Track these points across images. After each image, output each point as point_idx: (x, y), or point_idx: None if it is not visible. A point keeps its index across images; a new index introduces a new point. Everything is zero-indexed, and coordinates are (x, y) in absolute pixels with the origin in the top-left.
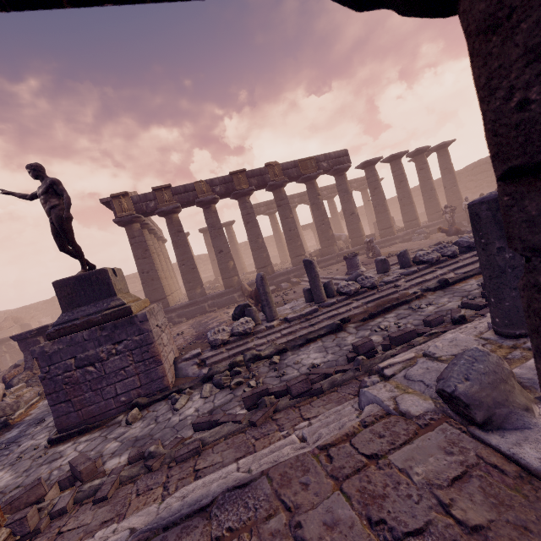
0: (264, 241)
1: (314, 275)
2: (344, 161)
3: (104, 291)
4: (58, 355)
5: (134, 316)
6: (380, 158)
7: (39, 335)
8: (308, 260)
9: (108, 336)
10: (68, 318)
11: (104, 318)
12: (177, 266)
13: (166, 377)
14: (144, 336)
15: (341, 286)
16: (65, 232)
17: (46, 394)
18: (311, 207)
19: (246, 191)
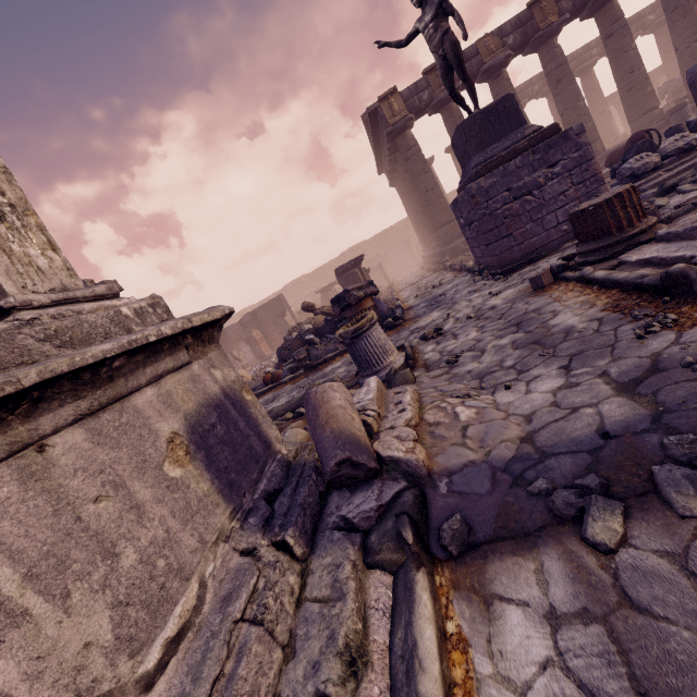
0: (585, 104)
1: None
2: None
3: (513, 121)
4: (493, 189)
5: (568, 130)
6: None
7: (354, 267)
8: None
9: (541, 160)
10: (483, 158)
11: (530, 143)
12: (404, 225)
13: None
14: (582, 151)
15: None
16: (460, 62)
17: (487, 231)
18: (668, 18)
19: (555, 27)
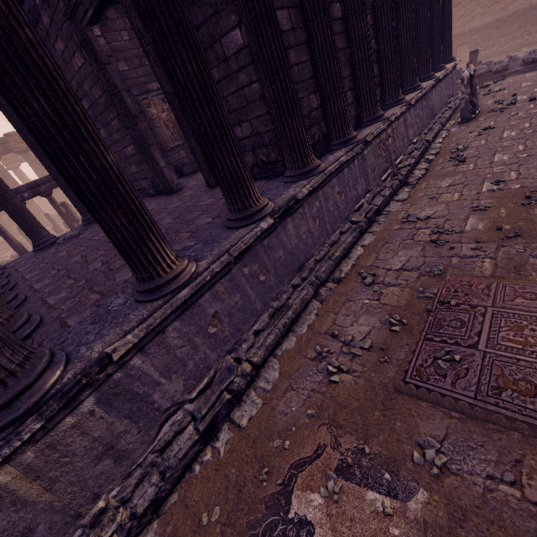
0: None
1: (53, 221)
2: None
3: None
4: None
5: None
6: None
7: None
8: (46, 214)
9: None
10: None
11: None
12: None
13: None
14: None
15: None
16: None
17: None
18: None
19: None
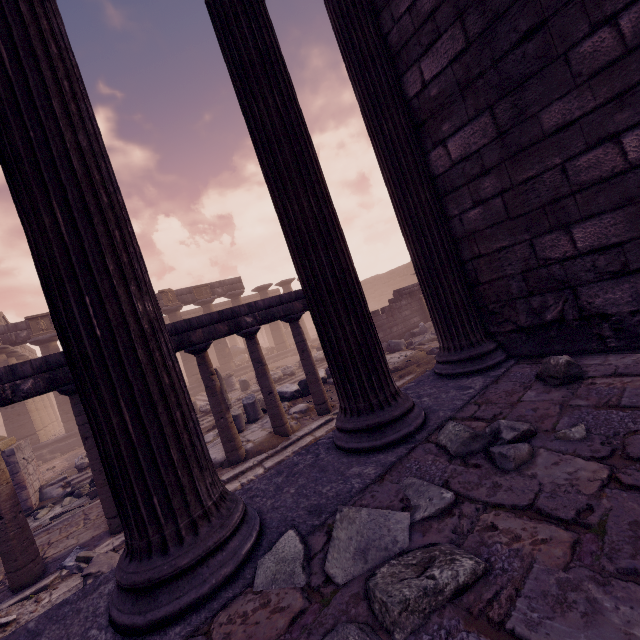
0: None
1: None
2: (238, 287)
3: None
4: None
5: (2, 452)
6: (271, 284)
7: None
8: None
9: None
10: None
11: None
12: None
13: (30, 499)
14: (11, 467)
15: (202, 406)
16: None
17: None
18: None
19: None
